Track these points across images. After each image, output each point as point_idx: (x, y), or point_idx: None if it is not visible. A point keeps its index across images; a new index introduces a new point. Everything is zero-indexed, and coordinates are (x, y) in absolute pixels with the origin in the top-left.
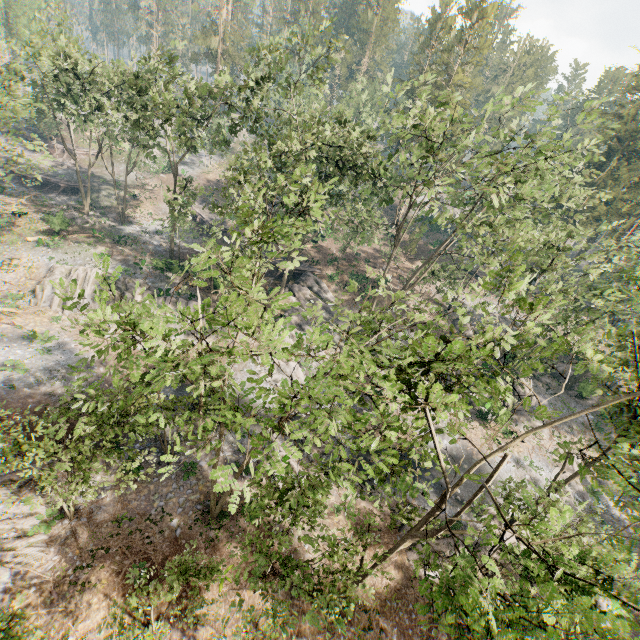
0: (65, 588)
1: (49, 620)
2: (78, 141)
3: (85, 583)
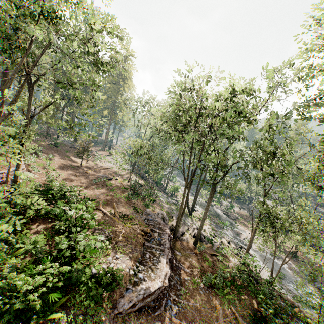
0: None
1: None
2: None
3: None
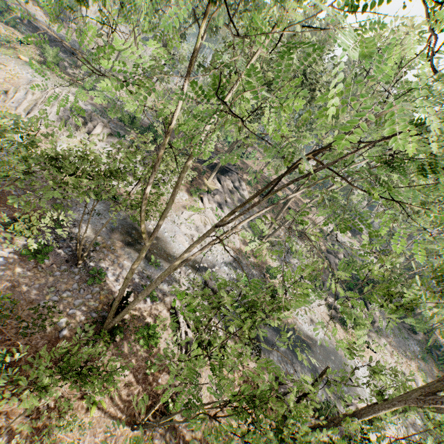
0: None
1: None
2: None
3: None
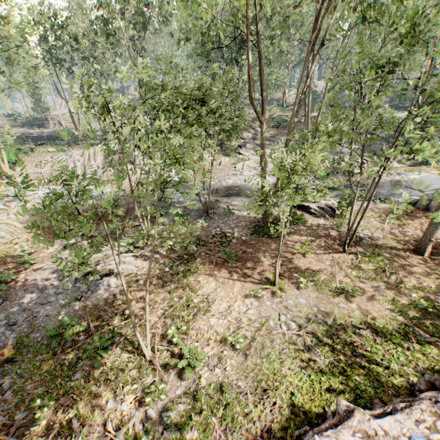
0: (169, 278)
1: (167, 295)
2: (62, 117)
3: (185, 272)
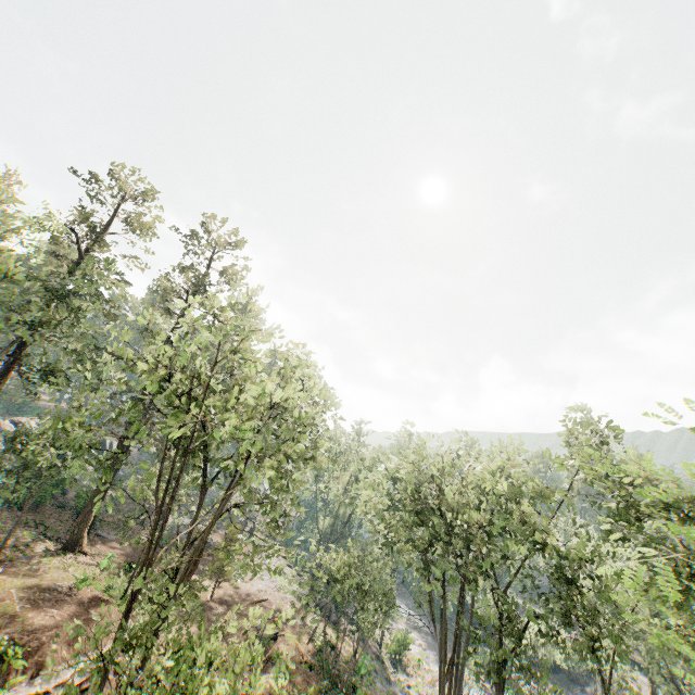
0: None
1: None
2: None
3: None
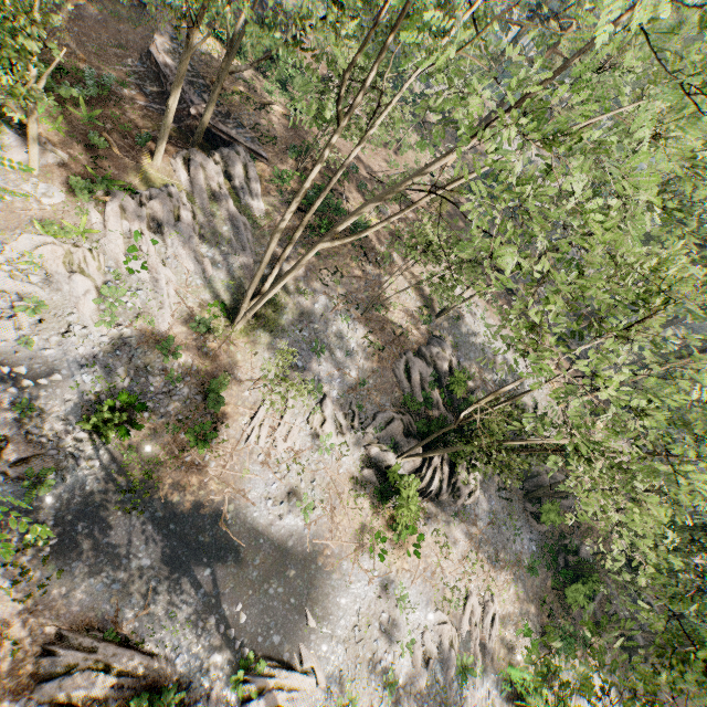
0: None
1: None
2: None
3: None
